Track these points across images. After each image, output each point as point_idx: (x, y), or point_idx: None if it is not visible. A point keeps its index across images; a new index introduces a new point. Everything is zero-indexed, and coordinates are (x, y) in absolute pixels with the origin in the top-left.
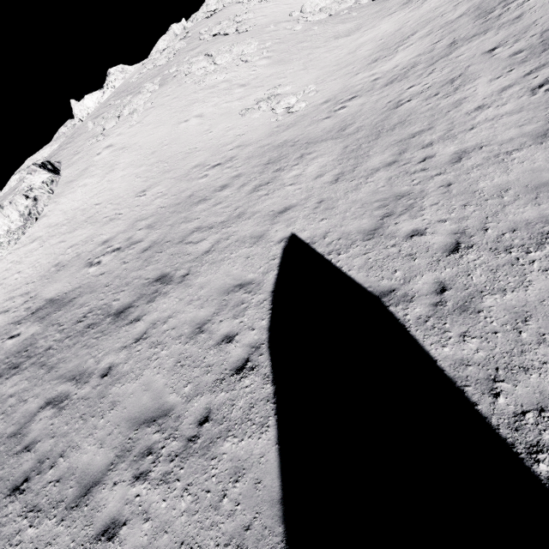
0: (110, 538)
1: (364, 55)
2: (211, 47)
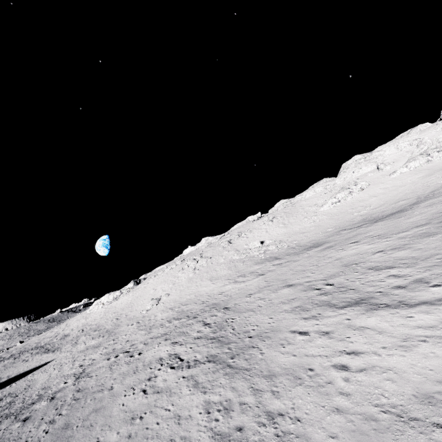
0: None
1: (182, 300)
2: (209, 251)
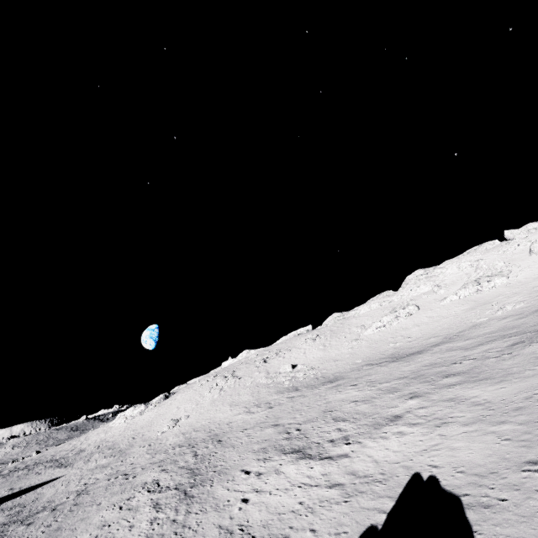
0: (1, 491)
1: (196, 426)
2: (242, 369)
